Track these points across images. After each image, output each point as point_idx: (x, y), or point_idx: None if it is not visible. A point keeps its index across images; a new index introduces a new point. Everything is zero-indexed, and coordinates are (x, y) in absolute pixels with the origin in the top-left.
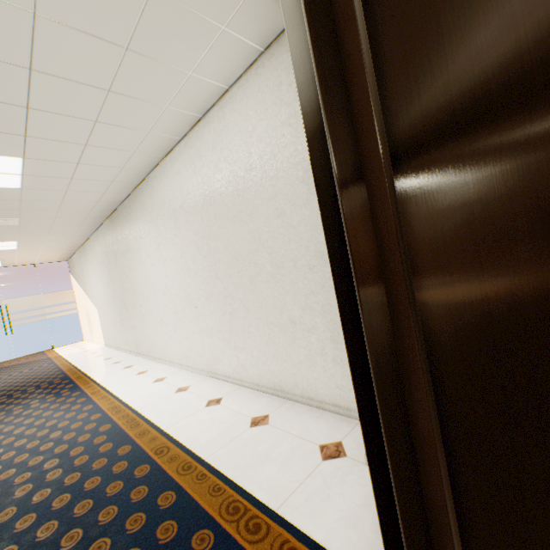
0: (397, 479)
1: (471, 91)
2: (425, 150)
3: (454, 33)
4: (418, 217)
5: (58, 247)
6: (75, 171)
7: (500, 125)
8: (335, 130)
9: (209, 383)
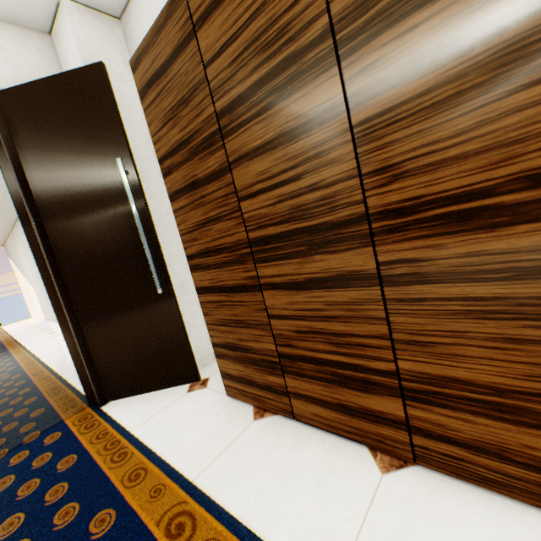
0: (70, 348)
1: (69, 194)
2: (56, 218)
3: (58, 171)
4: (59, 245)
5: None
6: None
7: (82, 208)
8: (19, 210)
9: None
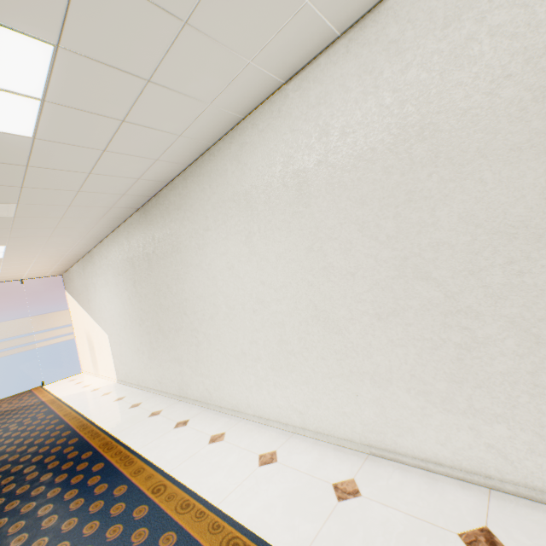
0: None
1: None
2: None
3: None
4: None
5: (56, 255)
6: (134, 102)
7: None
8: None
9: (392, 474)
